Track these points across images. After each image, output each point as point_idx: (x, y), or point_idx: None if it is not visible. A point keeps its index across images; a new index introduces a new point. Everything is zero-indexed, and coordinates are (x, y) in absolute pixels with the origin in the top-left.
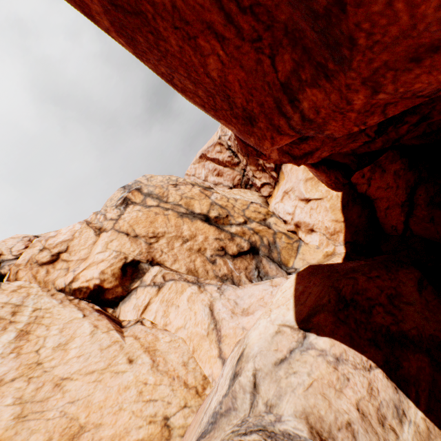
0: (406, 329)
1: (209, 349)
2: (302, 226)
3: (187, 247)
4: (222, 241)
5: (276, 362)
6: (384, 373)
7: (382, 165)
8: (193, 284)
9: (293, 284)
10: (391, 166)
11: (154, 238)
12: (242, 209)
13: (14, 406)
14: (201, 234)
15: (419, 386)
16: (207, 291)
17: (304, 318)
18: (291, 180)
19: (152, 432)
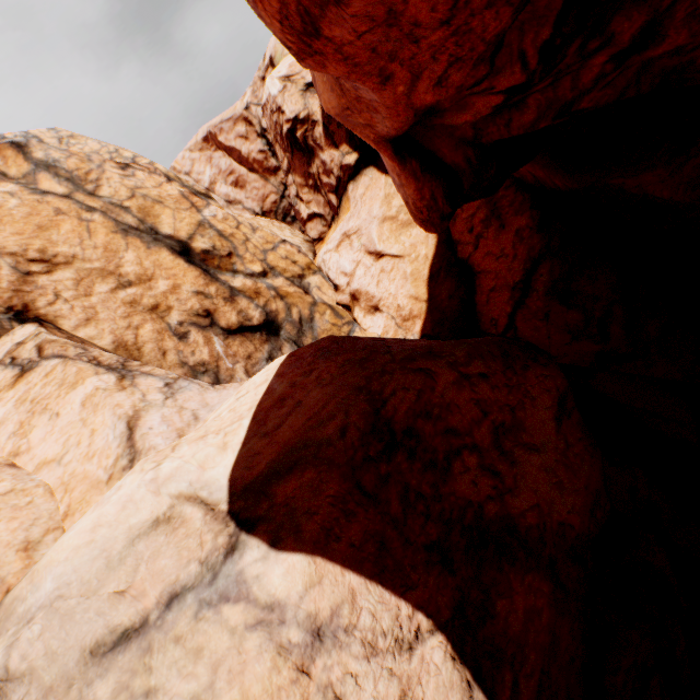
0: (519, 510)
1: None
2: (362, 299)
3: (126, 297)
4: (209, 299)
5: (101, 645)
6: (450, 646)
7: (503, 215)
8: (109, 370)
9: (269, 378)
10: (515, 220)
11: (43, 264)
12: (264, 250)
13: None
14: (166, 278)
15: (523, 664)
16: (138, 389)
17: (254, 482)
18: (359, 214)
19: None
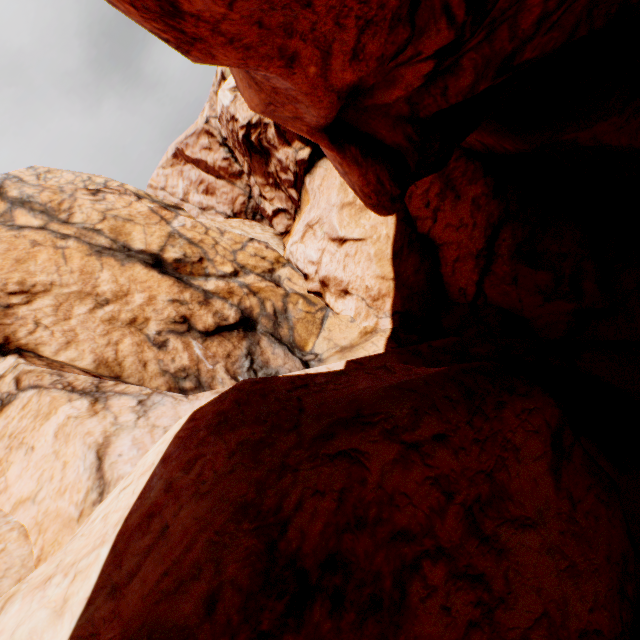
0: (518, 631)
1: None
2: (331, 284)
3: (104, 315)
4: (185, 306)
5: None
6: None
7: (457, 186)
8: (82, 395)
9: (155, 462)
10: (470, 189)
11: (22, 295)
12: (233, 250)
13: None
14: (141, 291)
15: None
16: (110, 411)
17: None
18: (319, 204)
19: None
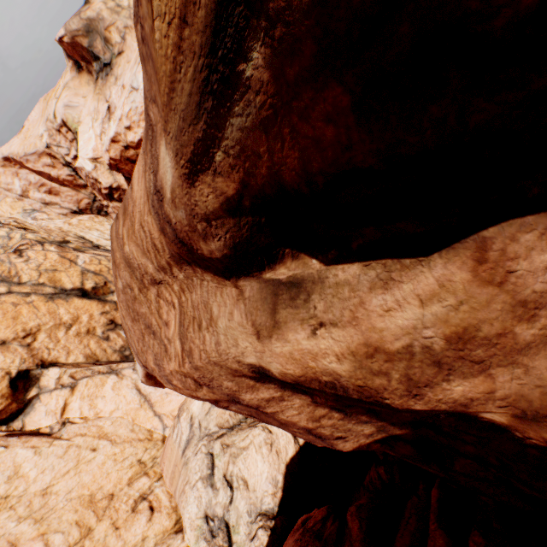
0: None
1: (146, 414)
2: None
3: (74, 333)
4: (109, 314)
5: (206, 414)
6: None
7: None
8: (110, 374)
9: None
10: None
11: (30, 337)
12: None
13: (24, 522)
14: (84, 313)
15: None
16: (127, 376)
17: None
18: None
19: (136, 470)
